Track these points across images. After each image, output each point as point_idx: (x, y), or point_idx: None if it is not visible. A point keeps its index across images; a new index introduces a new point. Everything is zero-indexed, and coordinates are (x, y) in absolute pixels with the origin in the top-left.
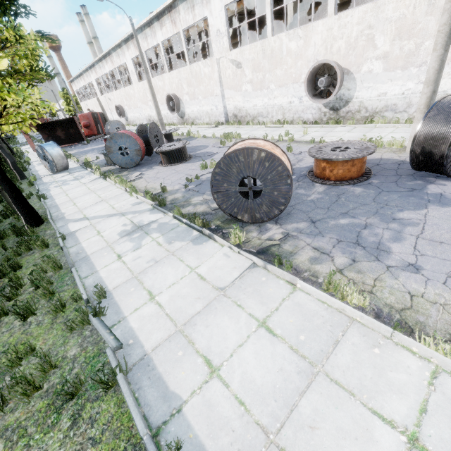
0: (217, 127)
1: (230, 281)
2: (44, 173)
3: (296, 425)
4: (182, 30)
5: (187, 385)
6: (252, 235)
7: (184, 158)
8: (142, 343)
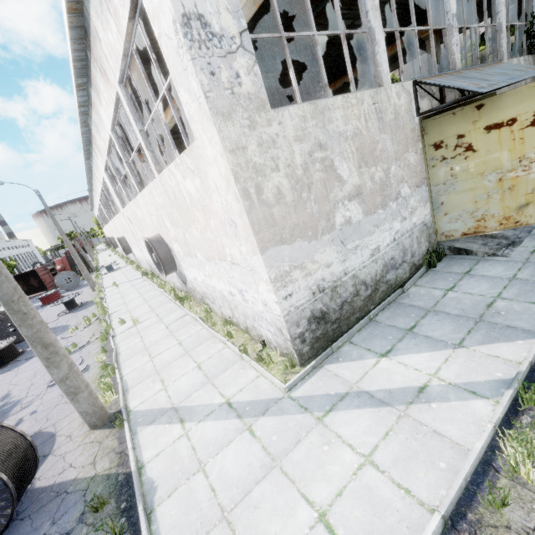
0: (141, 279)
1: None
2: None
3: None
4: (103, 185)
5: None
6: None
7: None
8: None
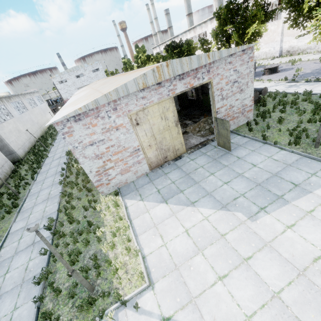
0: (273, 60)
1: None
2: None
3: None
4: None
5: None
6: None
7: (277, 71)
8: None
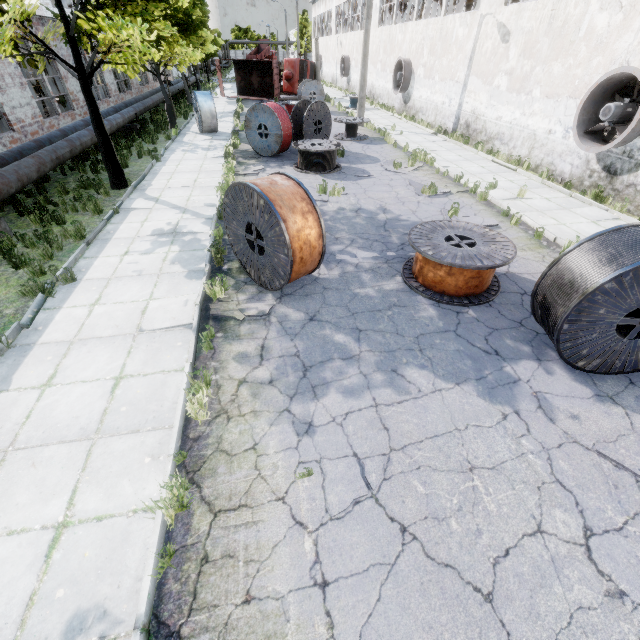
0: (434, 136)
1: (154, 328)
2: (195, 129)
3: (30, 455)
4: None
5: (24, 381)
6: (240, 297)
7: (324, 168)
8: (43, 334)
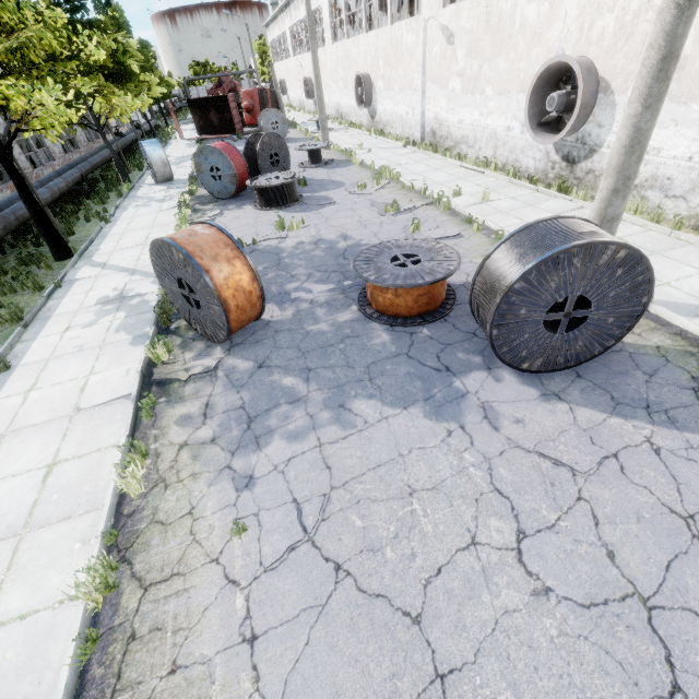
0: (403, 149)
1: (92, 404)
2: (150, 180)
3: None
4: None
5: None
6: (186, 355)
7: (284, 202)
8: None
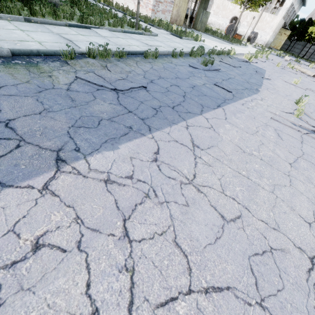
0: None
1: None
2: None
3: None
4: None
5: None
6: None
7: None
8: None
